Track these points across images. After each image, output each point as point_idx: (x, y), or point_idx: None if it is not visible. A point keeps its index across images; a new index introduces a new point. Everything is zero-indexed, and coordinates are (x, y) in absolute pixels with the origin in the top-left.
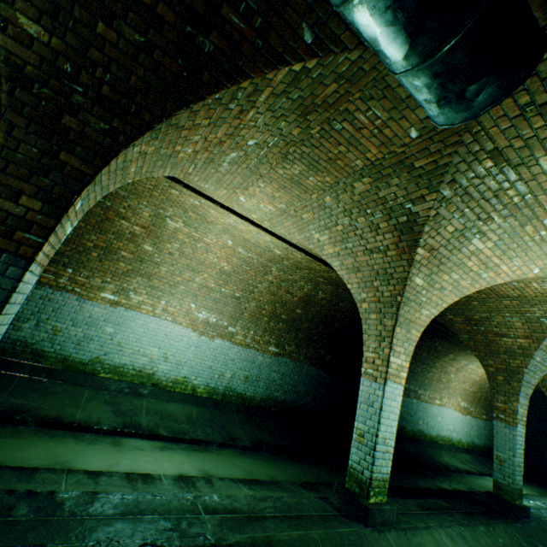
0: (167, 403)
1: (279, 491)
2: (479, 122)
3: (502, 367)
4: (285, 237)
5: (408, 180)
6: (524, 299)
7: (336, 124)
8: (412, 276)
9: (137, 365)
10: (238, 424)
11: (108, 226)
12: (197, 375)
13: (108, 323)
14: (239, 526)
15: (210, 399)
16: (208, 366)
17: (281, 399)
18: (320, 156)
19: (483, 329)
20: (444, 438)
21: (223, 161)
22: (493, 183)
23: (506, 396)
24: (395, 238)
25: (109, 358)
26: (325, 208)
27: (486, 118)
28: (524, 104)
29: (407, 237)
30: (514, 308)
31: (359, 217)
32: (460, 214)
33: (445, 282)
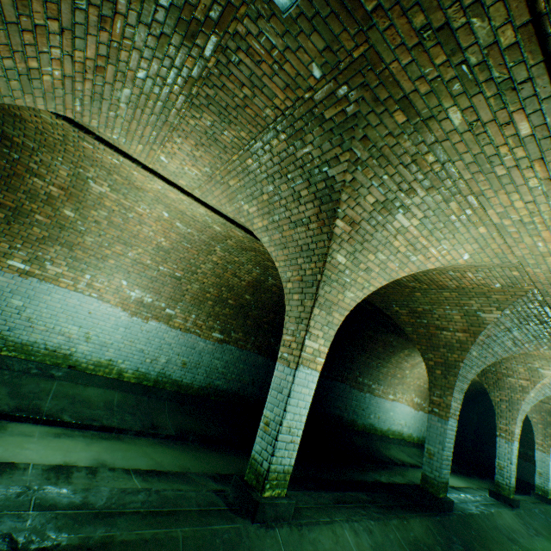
0: (84, 387)
1: (178, 484)
2: (381, 57)
3: (441, 361)
4: (221, 210)
5: (321, 136)
6: (462, 291)
7: (231, 54)
8: (333, 252)
9: (50, 344)
10: (167, 412)
11: (18, 183)
12: (126, 359)
13: (16, 295)
14: (75, 524)
15: (139, 385)
16: (139, 349)
17: (223, 388)
18: (227, 102)
19: (426, 322)
20: (395, 432)
21: (118, 101)
22: (409, 144)
23: (442, 390)
24: (316, 209)
25: (15, 334)
26: (249, 173)
27: (384, 47)
28: (420, 27)
29: (326, 206)
30: (454, 300)
31: (281, 184)
32: (379, 181)
33: (372, 263)
